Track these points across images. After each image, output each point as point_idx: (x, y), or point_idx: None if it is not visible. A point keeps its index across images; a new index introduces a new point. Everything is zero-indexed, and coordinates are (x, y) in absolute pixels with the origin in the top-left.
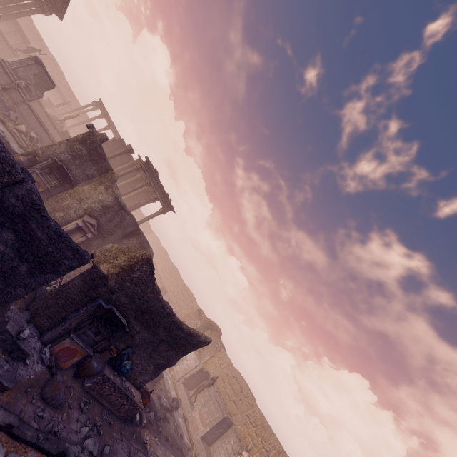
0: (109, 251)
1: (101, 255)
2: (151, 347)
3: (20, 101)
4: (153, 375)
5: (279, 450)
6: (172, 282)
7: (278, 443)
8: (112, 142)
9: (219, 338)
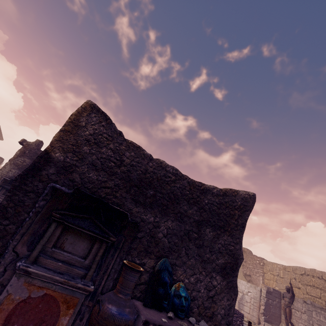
0: None
1: None
2: (191, 243)
3: None
4: (230, 290)
5: None
6: None
7: None
8: None
9: (252, 255)
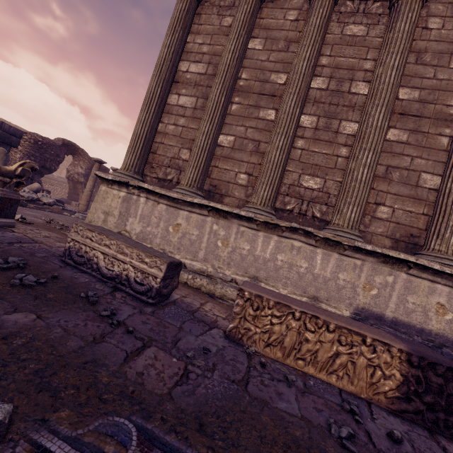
0: None
1: None
2: None
3: None
4: None
5: None
6: None
7: None
8: None
9: None
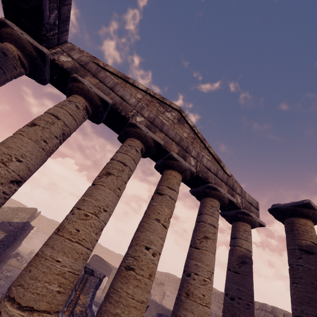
0: (4, 212)
1: (1, 215)
2: None
3: None
4: None
5: (47, 219)
6: None
7: (46, 217)
8: None
9: None
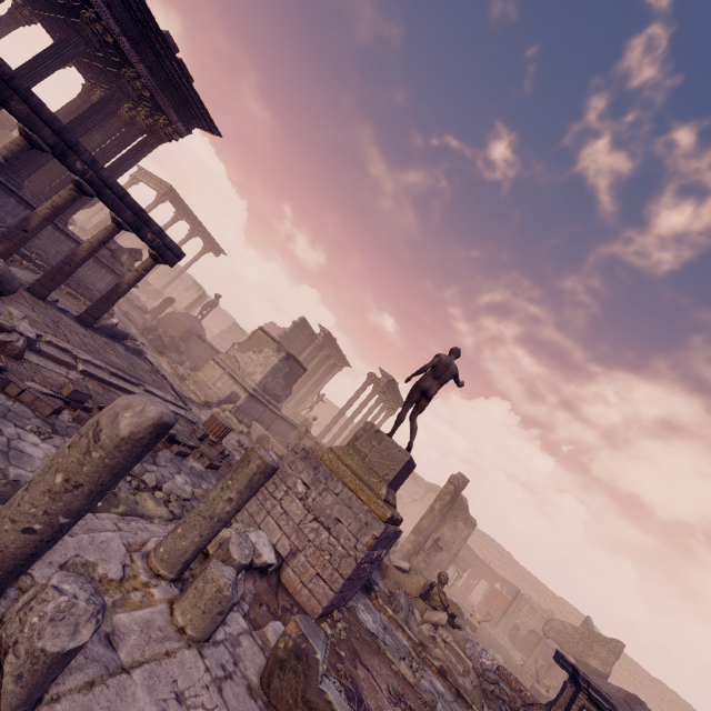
0: (569, 635)
1: (565, 641)
2: None
3: (273, 420)
4: None
5: (552, 595)
6: (346, 432)
7: (550, 591)
8: (292, 330)
9: None
